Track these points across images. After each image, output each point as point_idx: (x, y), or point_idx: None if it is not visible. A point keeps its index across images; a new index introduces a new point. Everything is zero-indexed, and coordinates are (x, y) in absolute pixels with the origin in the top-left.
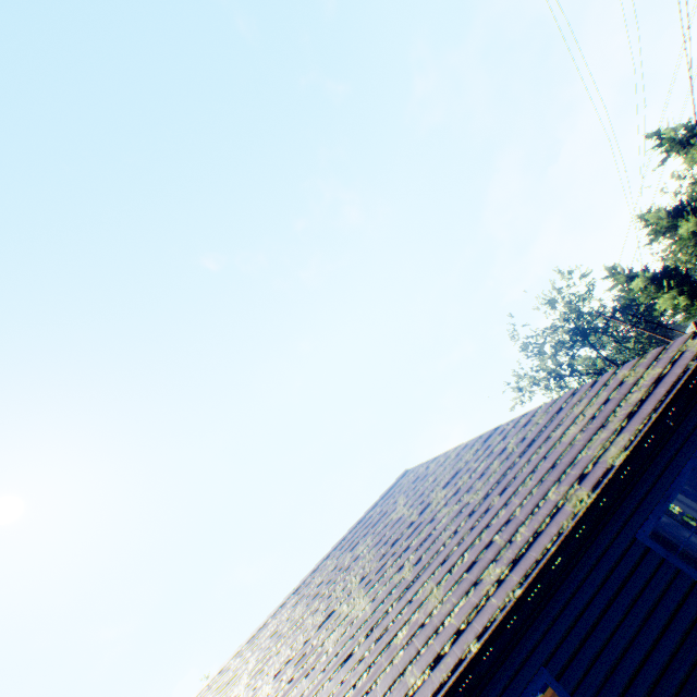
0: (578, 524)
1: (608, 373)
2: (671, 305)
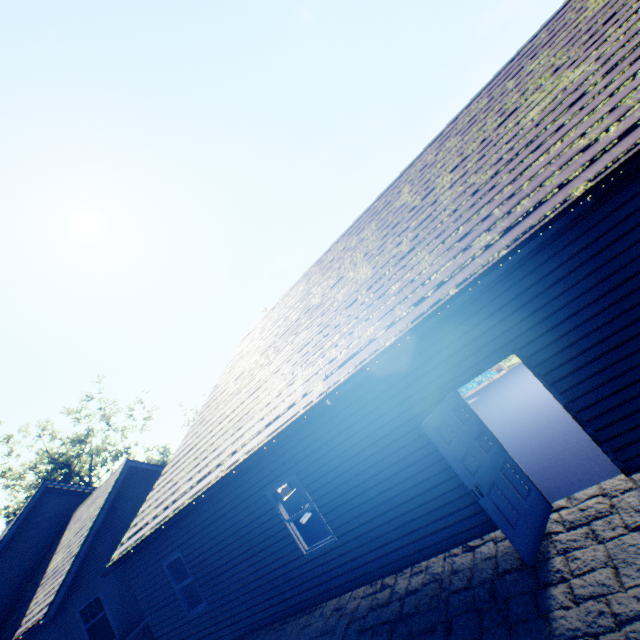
0: None
1: None
2: None
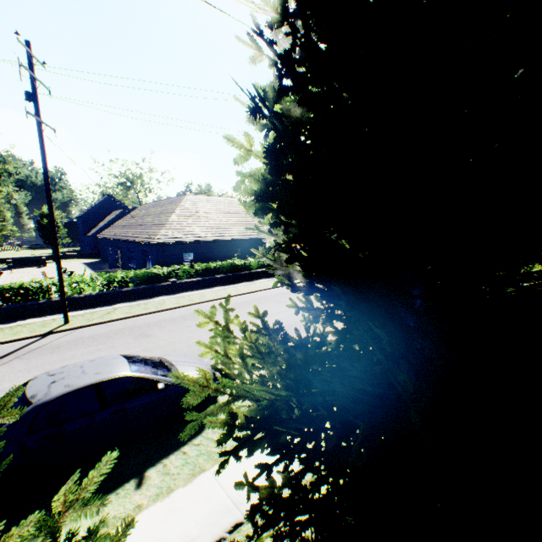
0: (136, 241)
1: (163, 228)
2: None
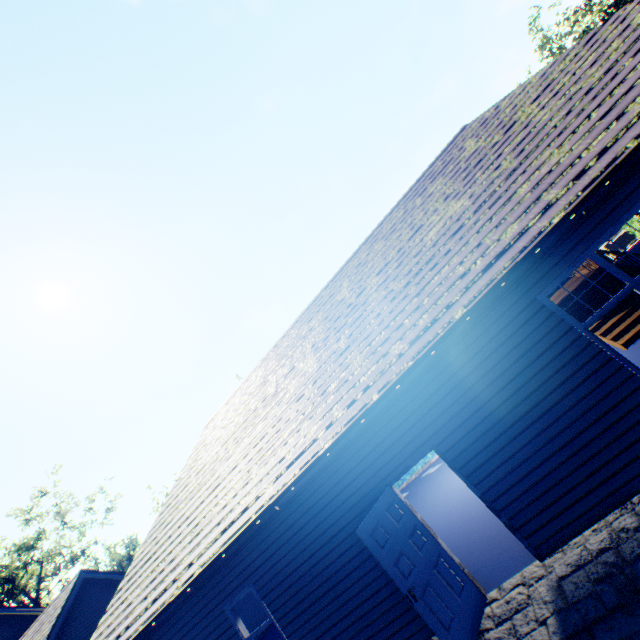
0: None
1: None
2: None
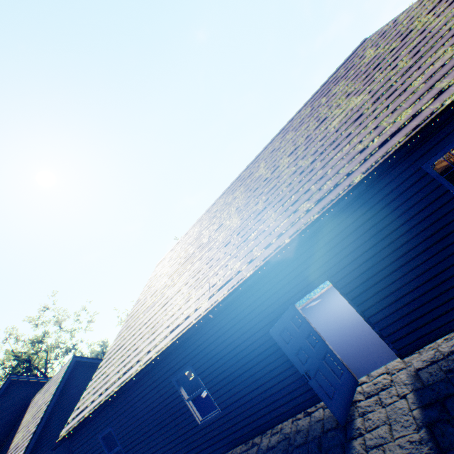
0: None
1: None
2: None
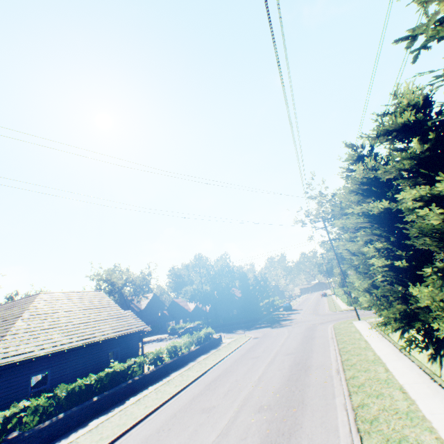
0: None
1: (0, 342)
2: (343, 249)
